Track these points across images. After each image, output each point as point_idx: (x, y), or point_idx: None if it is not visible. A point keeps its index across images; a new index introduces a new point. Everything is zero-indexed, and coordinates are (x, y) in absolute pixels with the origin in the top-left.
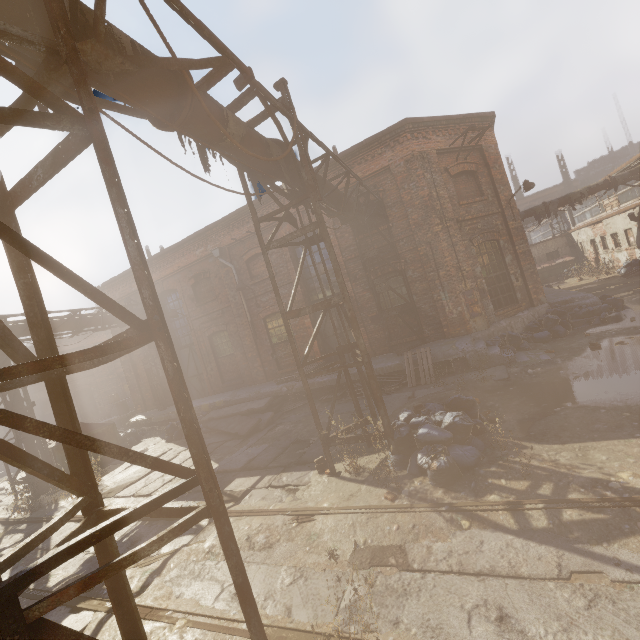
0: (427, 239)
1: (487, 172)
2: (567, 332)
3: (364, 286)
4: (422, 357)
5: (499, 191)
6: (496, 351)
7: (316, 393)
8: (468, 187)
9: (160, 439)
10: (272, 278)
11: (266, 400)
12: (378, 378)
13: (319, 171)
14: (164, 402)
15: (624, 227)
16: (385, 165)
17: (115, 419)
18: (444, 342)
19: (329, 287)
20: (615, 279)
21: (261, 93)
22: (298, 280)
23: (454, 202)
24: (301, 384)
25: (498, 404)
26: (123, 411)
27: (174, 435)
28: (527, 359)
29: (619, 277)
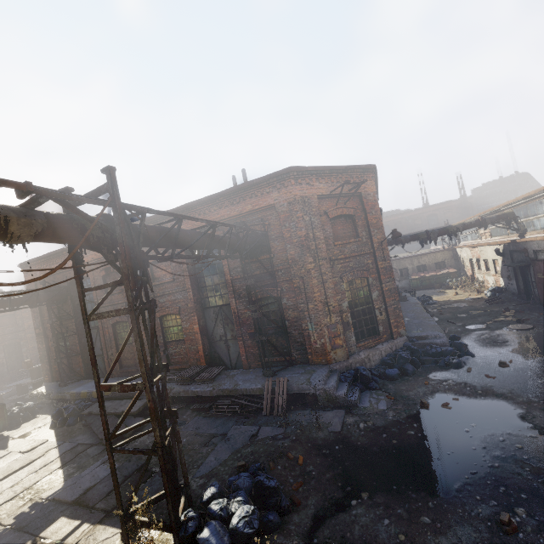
0: (301, 274)
1: (364, 216)
2: (415, 371)
3: (246, 305)
4: (279, 387)
5: (373, 234)
6: (342, 393)
7: (193, 397)
8: (346, 228)
9: (49, 420)
10: (90, 348)
11: (142, 403)
12: (243, 397)
13: (216, 198)
14: (68, 377)
15: (493, 257)
16: (271, 203)
17: (25, 384)
18: (305, 370)
19: (219, 298)
20: (480, 302)
21: (55, 197)
22: (123, 347)
23: (330, 242)
24: (178, 389)
25: (315, 472)
26: (35, 376)
27: (58, 422)
28: (367, 405)
29: (484, 301)
